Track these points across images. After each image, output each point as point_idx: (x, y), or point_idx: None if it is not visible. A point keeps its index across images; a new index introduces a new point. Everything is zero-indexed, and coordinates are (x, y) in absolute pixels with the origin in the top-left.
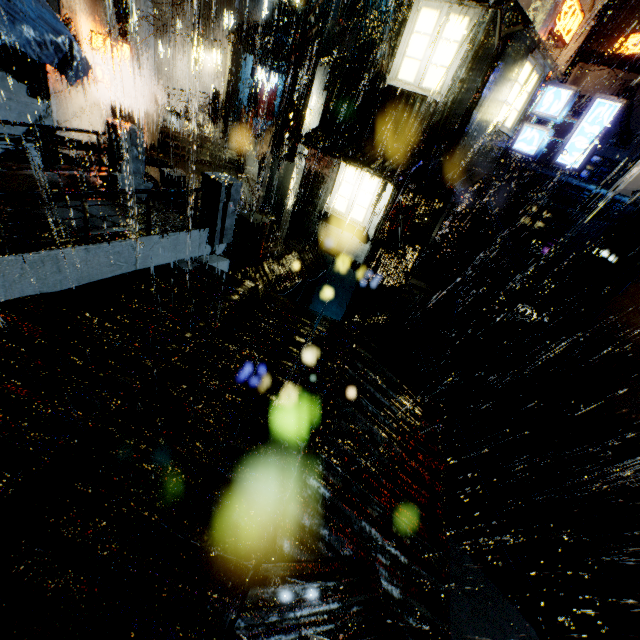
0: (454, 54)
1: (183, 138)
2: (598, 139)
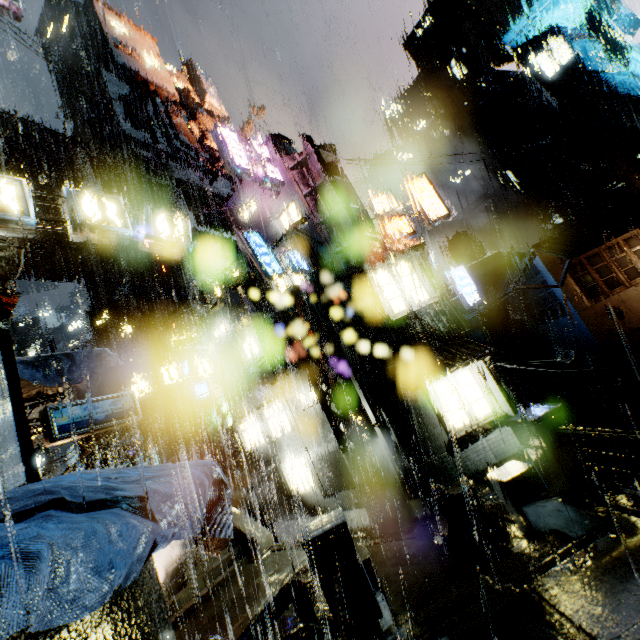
0: (417, 278)
1: None
2: (473, 282)
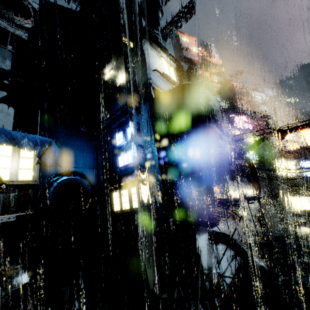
0: (296, 167)
1: None
2: None
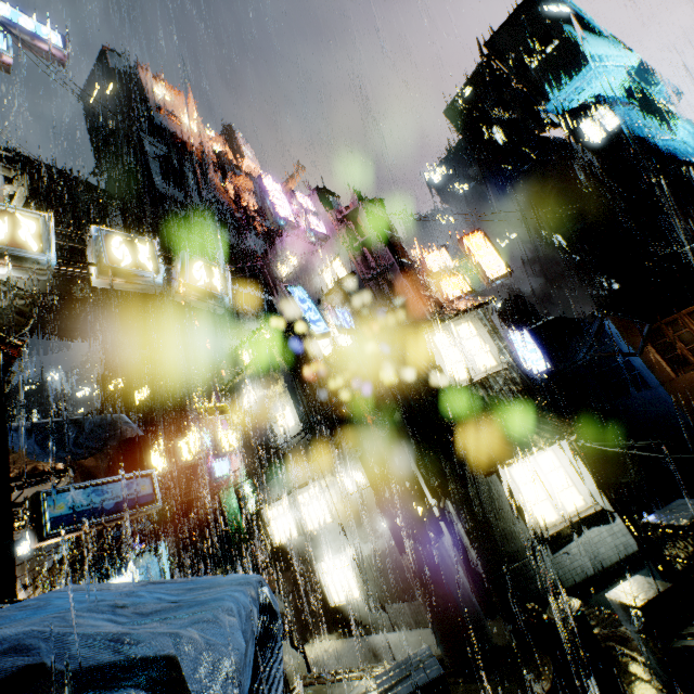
0: (482, 341)
1: None
2: (538, 348)
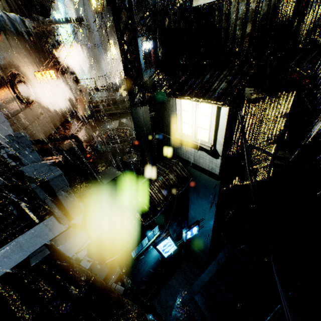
0: None
1: (100, 104)
2: None
